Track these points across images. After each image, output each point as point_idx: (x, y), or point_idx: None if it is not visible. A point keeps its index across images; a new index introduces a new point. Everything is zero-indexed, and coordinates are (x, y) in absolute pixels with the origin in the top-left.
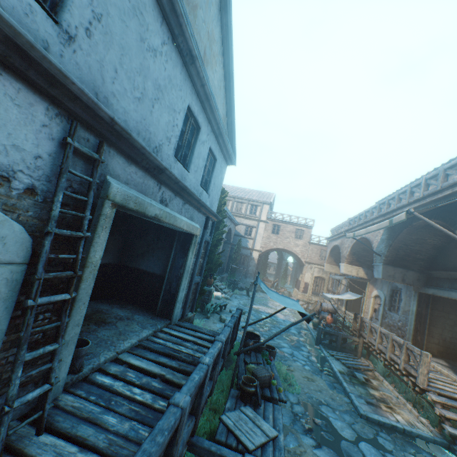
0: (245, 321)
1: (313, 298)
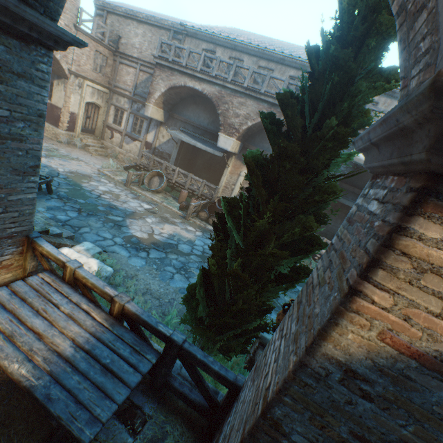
0: None
1: (89, 142)
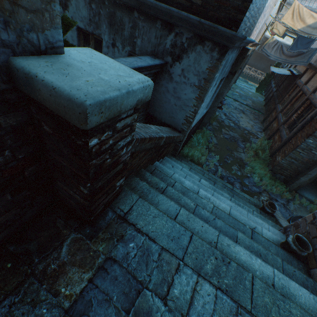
0: None
1: None
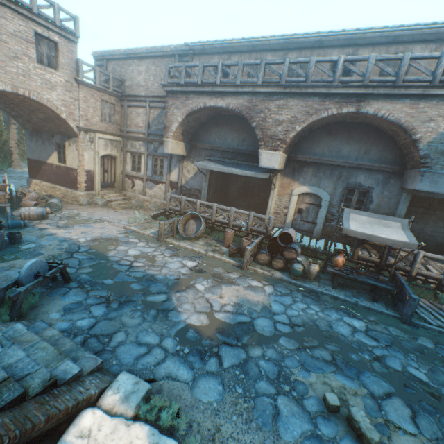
0: (436, 442)
1: (111, 196)
